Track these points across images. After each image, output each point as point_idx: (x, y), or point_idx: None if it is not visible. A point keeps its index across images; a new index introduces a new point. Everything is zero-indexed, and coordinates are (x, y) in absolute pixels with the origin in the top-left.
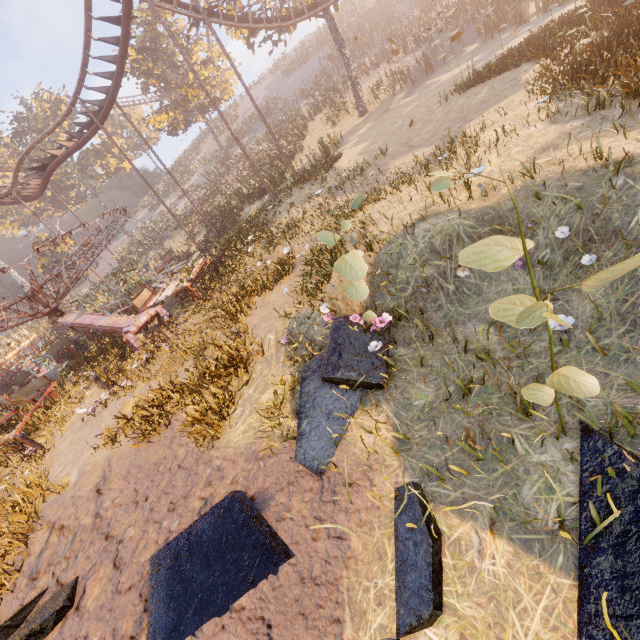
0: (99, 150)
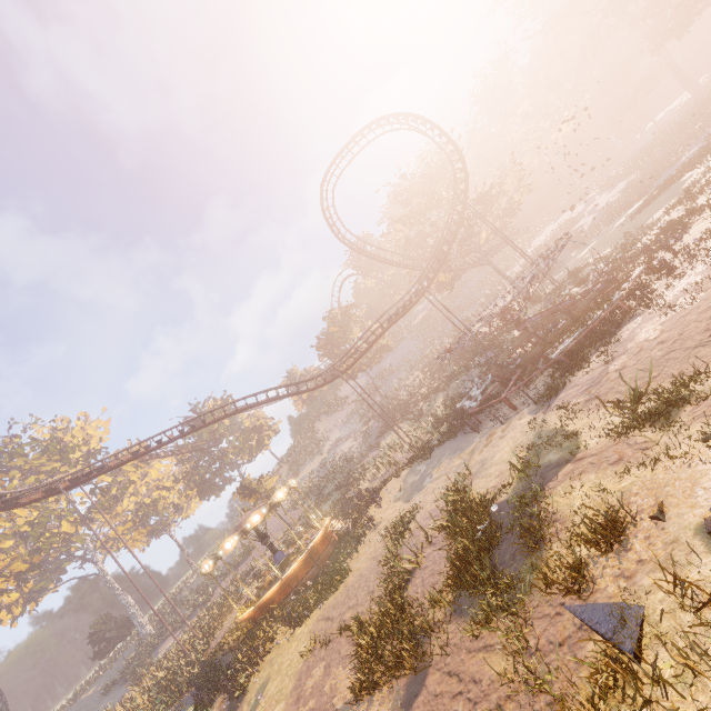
0: (257, 427)
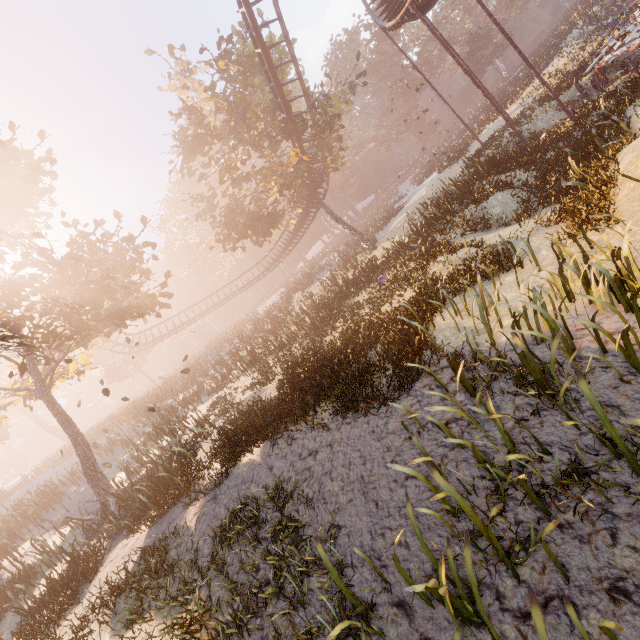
0: None
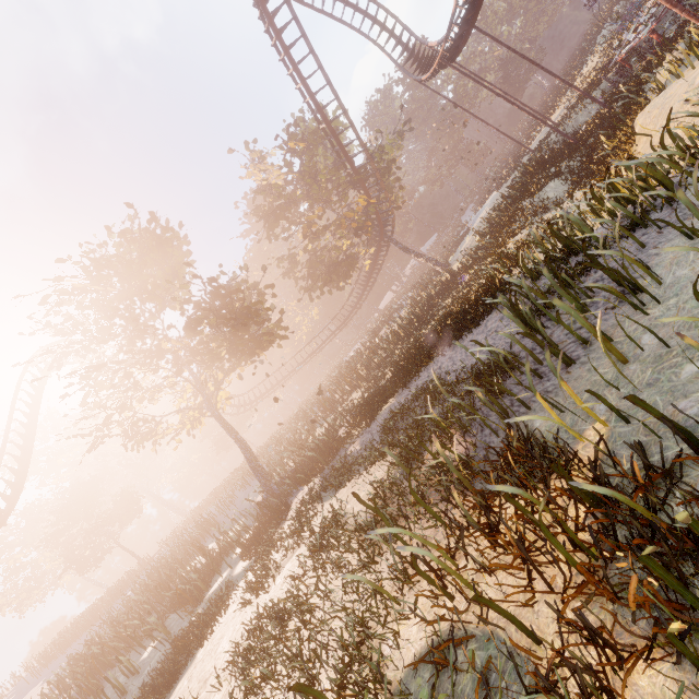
0: None
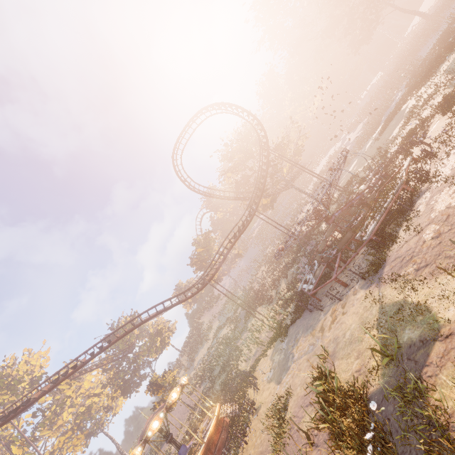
0: (159, 331)
